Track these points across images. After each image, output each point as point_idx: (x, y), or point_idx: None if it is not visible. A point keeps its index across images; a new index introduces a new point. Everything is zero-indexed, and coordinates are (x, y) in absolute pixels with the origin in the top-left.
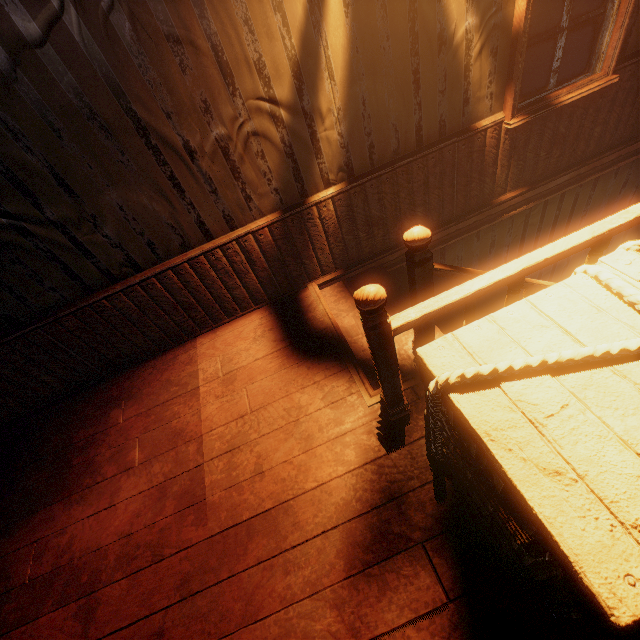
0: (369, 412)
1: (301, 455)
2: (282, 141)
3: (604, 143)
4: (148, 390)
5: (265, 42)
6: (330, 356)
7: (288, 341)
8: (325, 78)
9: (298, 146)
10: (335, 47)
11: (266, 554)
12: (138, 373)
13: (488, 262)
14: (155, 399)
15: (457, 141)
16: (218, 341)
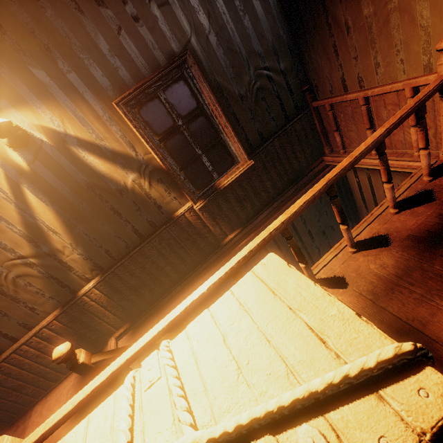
0: None
1: None
2: (40, 272)
3: (280, 186)
4: None
5: (1, 235)
6: None
7: None
8: (51, 234)
9: (53, 270)
10: (49, 219)
11: None
12: None
13: None
14: None
15: (167, 227)
16: (44, 407)
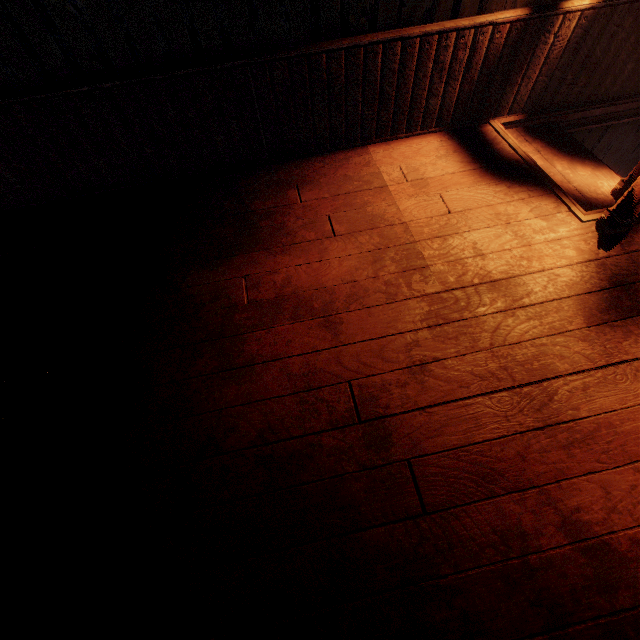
0: (583, 226)
1: (520, 247)
2: None
3: None
4: (326, 180)
5: None
6: (530, 181)
7: (479, 164)
8: None
9: None
10: None
11: (505, 306)
12: (306, 165)
13: (623, 163)
14: (338, 188)
15: None
16: (395, 152)
